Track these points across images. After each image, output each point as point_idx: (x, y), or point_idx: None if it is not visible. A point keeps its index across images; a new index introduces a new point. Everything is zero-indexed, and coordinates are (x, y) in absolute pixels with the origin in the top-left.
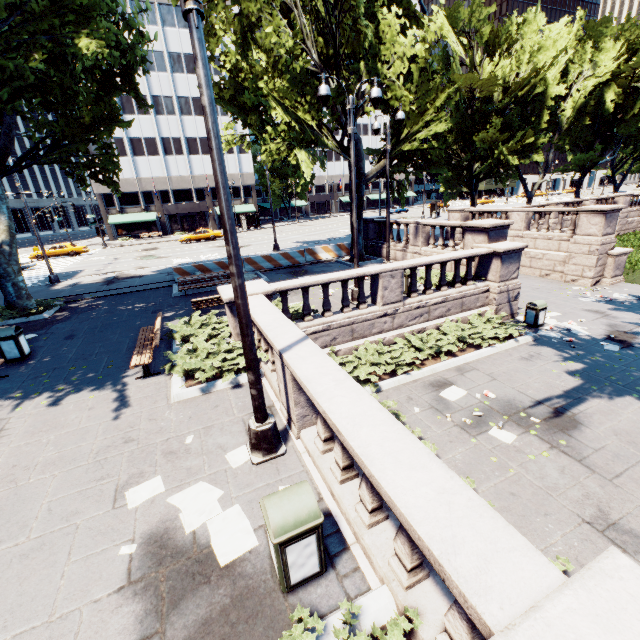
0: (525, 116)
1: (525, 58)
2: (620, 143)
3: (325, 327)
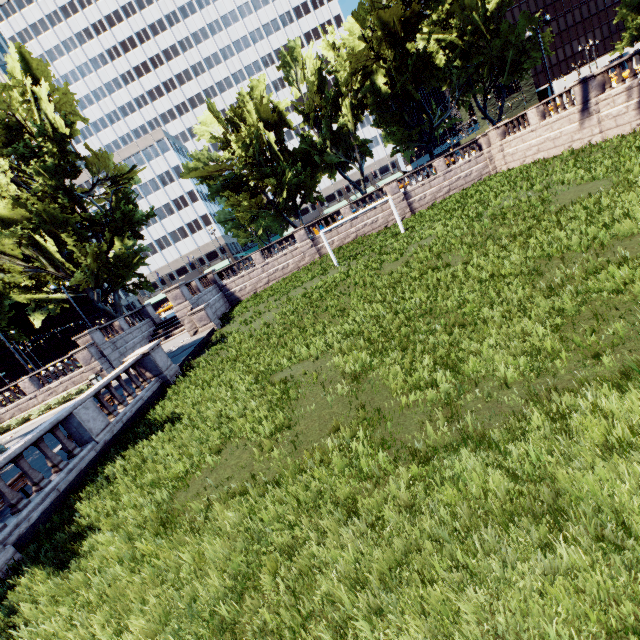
0: (276, 160)
1: (252, 122)
2: (461, 89)
3: (7, 410)
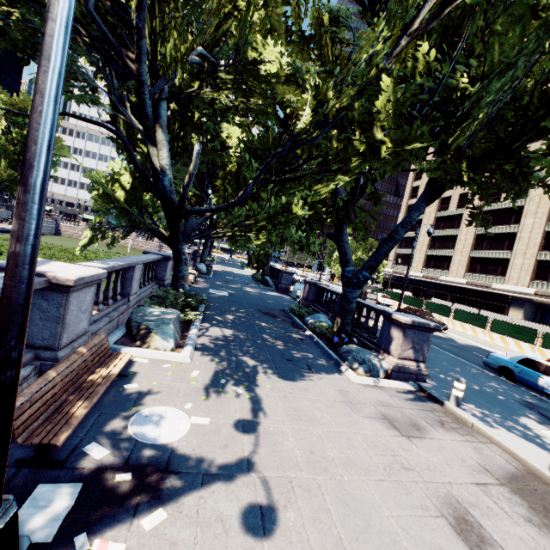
0: None
1: None
2: None
3: None
